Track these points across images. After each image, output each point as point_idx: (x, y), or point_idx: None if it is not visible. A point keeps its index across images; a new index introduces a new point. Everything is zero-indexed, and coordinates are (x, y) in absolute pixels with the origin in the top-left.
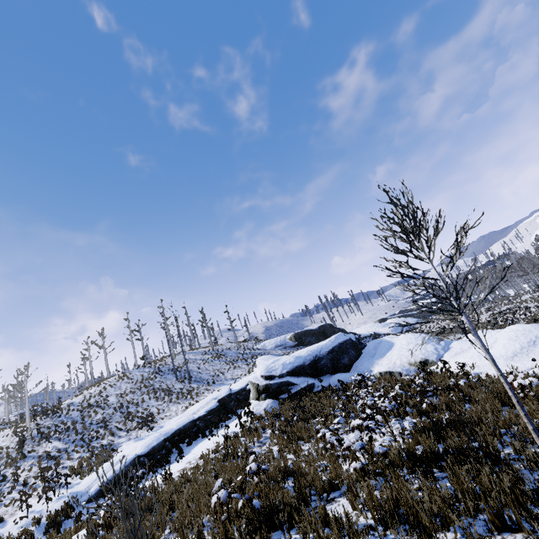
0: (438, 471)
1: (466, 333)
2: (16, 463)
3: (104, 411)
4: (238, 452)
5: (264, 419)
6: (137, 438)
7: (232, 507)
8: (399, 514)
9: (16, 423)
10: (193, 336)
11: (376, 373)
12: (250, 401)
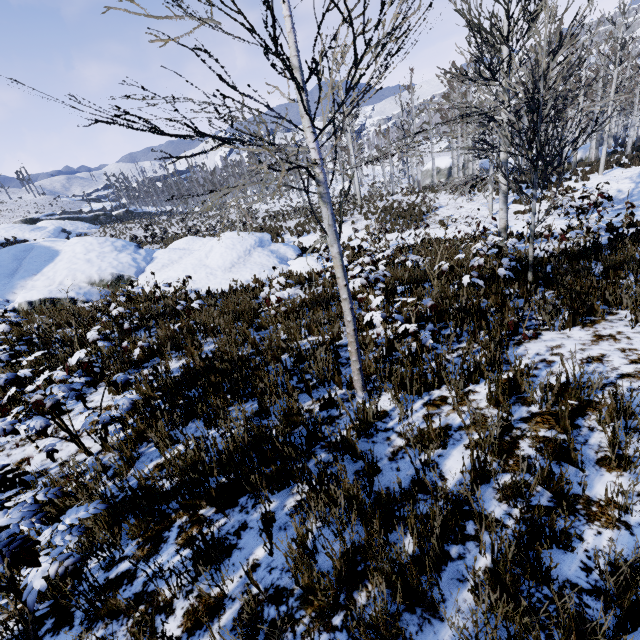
0: (216, 511)
1: (165, 244)
2: None
3: None
4: None
5: None
6: None
7: None
8: None
9: None
10: None
11: (20, 304)
12: None
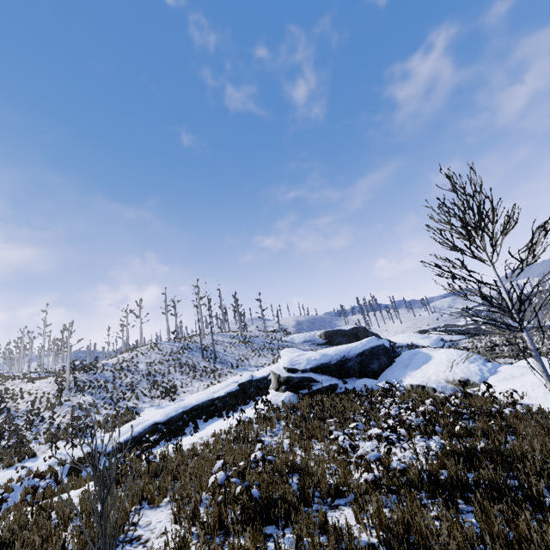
0: (463, 502)
1: (520, 359)
2: (54, 408)
3: (133, 376)
4: (249, 438)
5: (281, 411)
6: (159, 406)
7: (230, 490)
8: (409, 541)
9: (59, 373)
10: (224, 319)
11: (406, 385)
12: (269, 390)
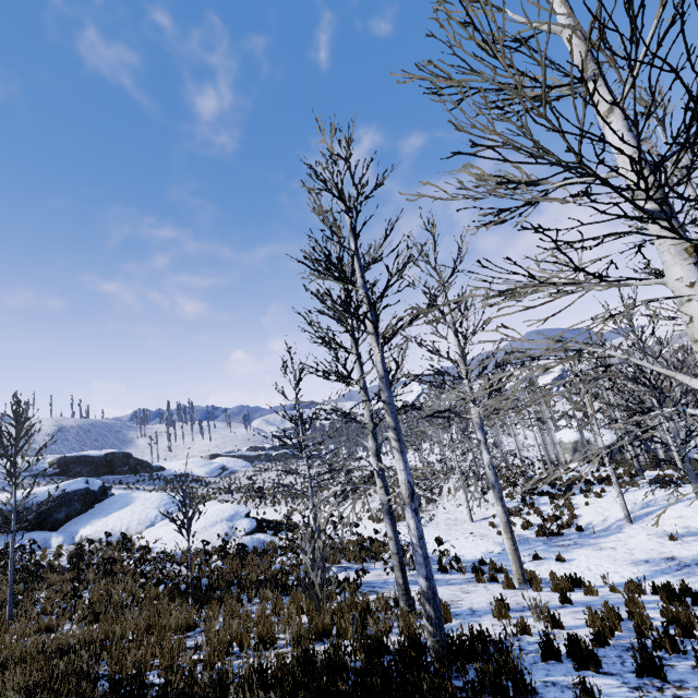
0: None
1: (233, 497)
2: None
3: None
4: None
5: None
6: None
7: None
8: None
9: None
10: None
11: (78, 536)
12: None
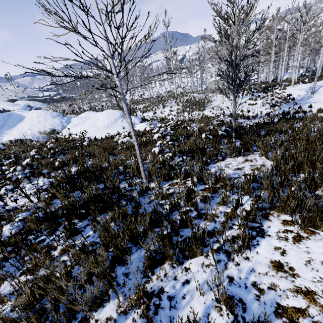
0: (79, 221)
1: (78, 114)
2: None
3: None
4: None
5: None
6: None
7: None
8: (44, 308)
9: None
10: None
11: (5, 141)
12: None
